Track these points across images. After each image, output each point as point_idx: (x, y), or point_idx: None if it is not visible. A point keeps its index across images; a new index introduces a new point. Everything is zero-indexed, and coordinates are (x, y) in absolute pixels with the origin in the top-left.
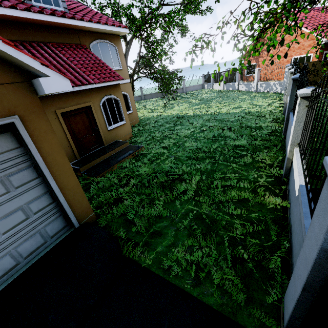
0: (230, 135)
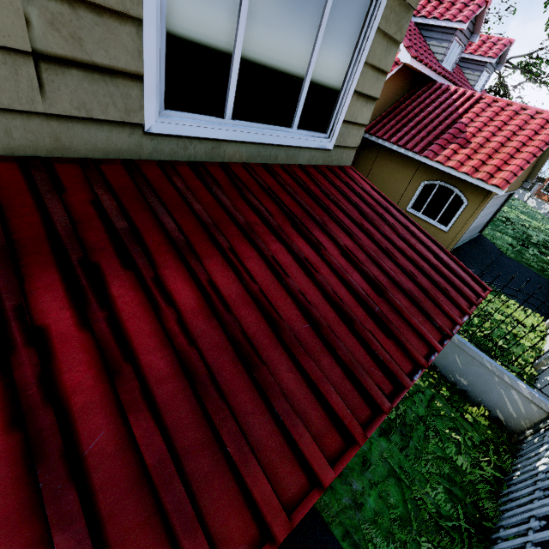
0: (531, 236)
